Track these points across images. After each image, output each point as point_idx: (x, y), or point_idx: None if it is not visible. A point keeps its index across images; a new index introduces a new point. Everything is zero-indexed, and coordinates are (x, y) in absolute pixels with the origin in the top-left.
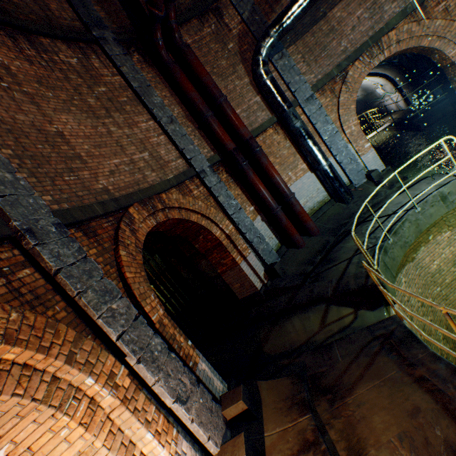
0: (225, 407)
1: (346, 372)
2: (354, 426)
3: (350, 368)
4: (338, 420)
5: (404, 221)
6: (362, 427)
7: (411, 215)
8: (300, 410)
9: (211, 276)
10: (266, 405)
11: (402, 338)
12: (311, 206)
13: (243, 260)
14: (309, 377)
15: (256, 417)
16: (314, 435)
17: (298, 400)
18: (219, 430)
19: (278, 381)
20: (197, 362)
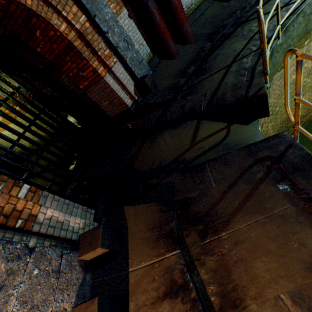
0: (82, 254)
1: (221, 201)
2: (230, 269)
3: (226, 196)
4: (210, 258)
5: (299, 13)
6: (240, 272)
7: (309, 5)
8: (168, 244)
9: (79, 94)
10: (132, 235)
11: (298, 163)
12: (189, 4)
13: (108, 72)
14: (178, 202)
15: (121, 252)
16: (183, 278)
17: (166, 232)
18: (72, 286)
19: (145, 207)
20: (34, 214)
